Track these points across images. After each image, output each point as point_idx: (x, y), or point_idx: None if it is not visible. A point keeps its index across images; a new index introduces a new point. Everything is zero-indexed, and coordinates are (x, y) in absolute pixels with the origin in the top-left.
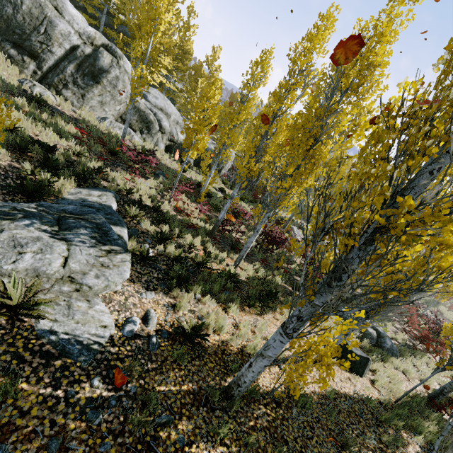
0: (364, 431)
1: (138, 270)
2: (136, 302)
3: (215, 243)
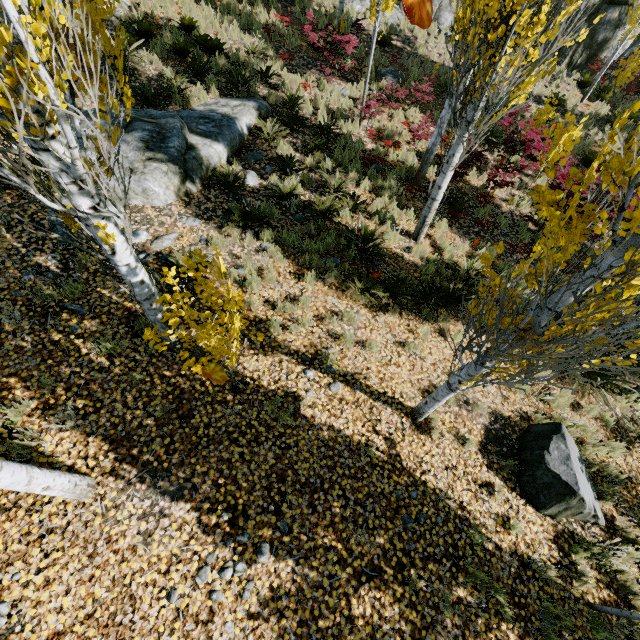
0: (375, 530)
1: (210, 196)
2: (168, 223)
3: (413, 195)
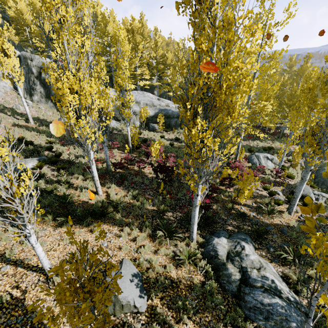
0: None
1: None
2: None
3: (105, 178)
